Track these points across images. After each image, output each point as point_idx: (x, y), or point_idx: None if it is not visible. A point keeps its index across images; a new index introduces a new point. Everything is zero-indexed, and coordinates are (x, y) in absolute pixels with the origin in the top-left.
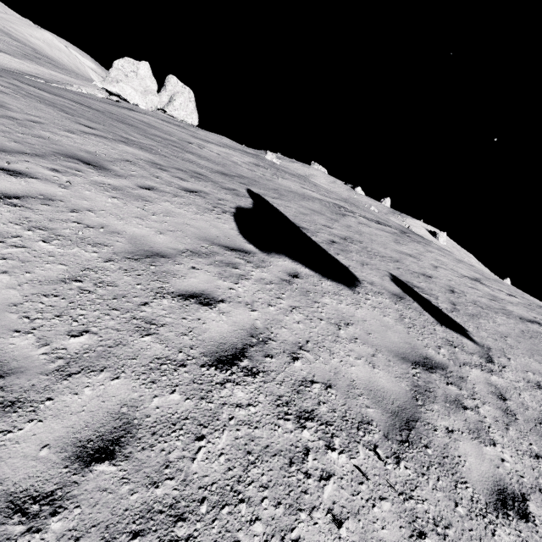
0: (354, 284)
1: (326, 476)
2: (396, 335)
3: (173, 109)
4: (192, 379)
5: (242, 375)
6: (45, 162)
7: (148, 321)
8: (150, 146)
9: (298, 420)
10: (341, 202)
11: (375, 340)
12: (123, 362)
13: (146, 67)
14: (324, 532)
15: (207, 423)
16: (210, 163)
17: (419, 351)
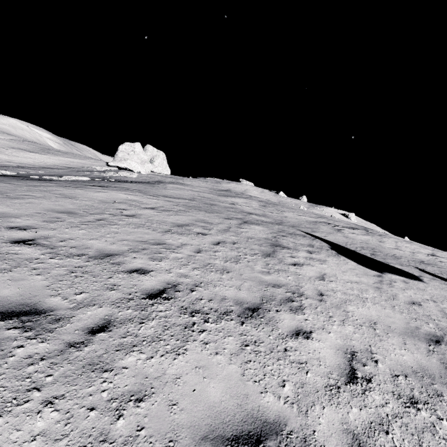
0: (420, 279)
1: None
2: None
3: (153, 167)
4: None
5: None
6: (283, 253)
7: (426, 315)
8: (245, 218)
9: None
10: (323, 219)
11: None
12: (446, 329)
13: (139, 146)
14: None
15: None
16: (263, 217)
17: None
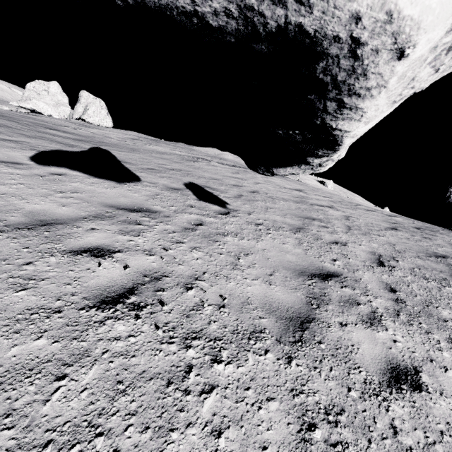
0: (128, 182)
1: None
2: (128, 200)
3: (88, 117)
4: None
5: None
6: None
7: None
8: (5, 124)
9: None
10: (206, 157)
11: (95, 199)
12: None
13: (55, 85)
14: None
15: None
16: (73, 135)
17: (141, 205)
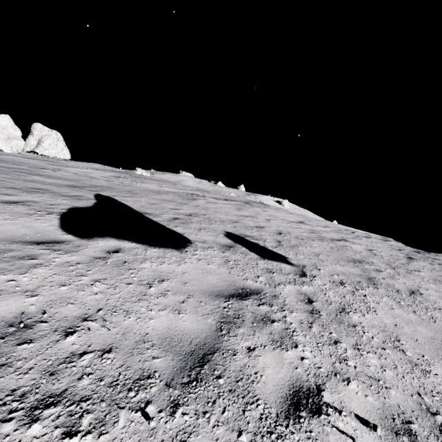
0: (184, 246)
1: None
2: (216, 277)
3: (43, 149)
4: None
5: None
6: None
7: None
8: None
9: (30, 413)
10: (195, 191)
11: (191, 287)
12: None
13: (6, 118)
14: None
15: None
16: (60, 180)
17: (237, 284)
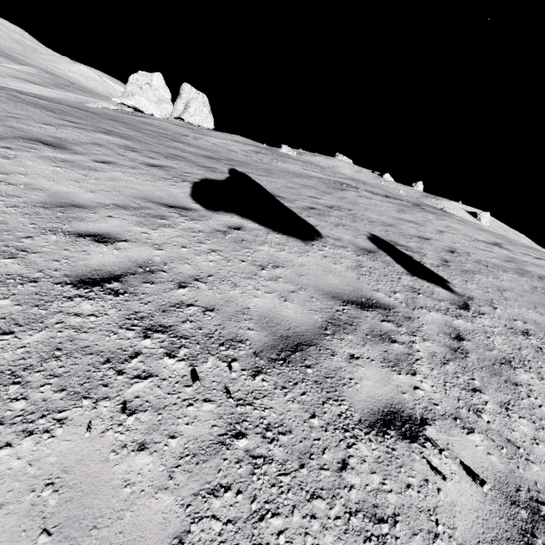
0: (312, 239)
1: (145, 376)
2: (339, 279)
3: (188, 116)
4: (36, 292)
5: (102, 293)
6: (0, 142)
7: (21, 249)
8: (134, 136)
9: (145, 331)
10: (346, 180)
11: (306, 280)
12: None
13: (158, 78)
14: (104, 418)
15: (25, 323)
16: (199, 149)
17: (362, 293)
